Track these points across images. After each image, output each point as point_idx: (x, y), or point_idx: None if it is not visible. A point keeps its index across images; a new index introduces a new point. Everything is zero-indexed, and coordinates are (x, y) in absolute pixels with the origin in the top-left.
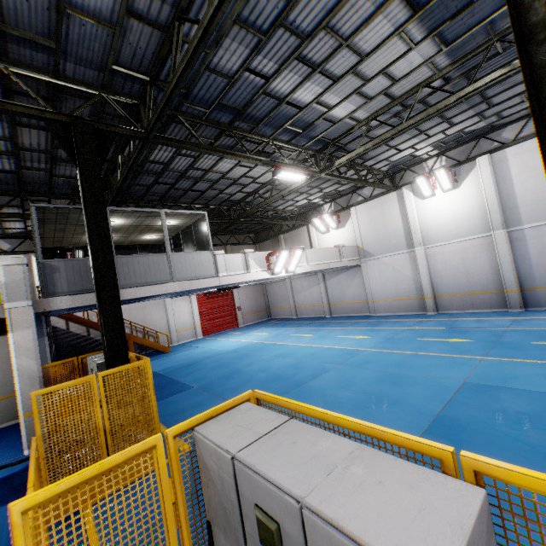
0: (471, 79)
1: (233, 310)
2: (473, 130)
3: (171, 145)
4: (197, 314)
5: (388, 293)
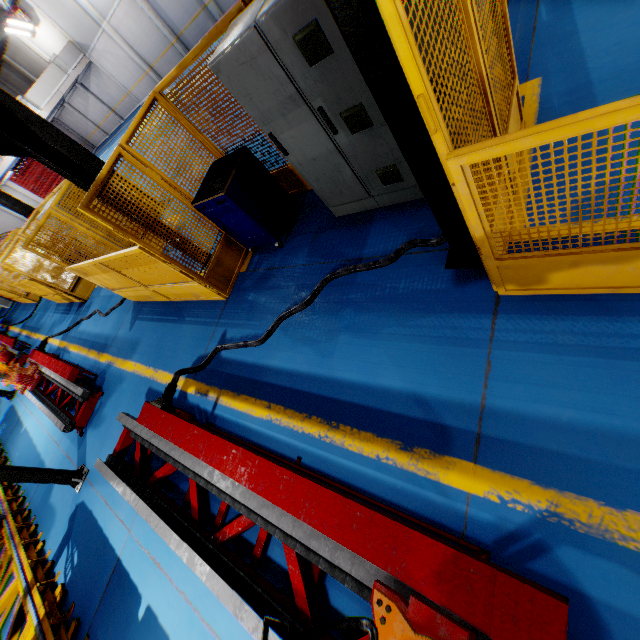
0: None
1: None
2: None
3: None
4: (32, 194)
5: (130, 80)
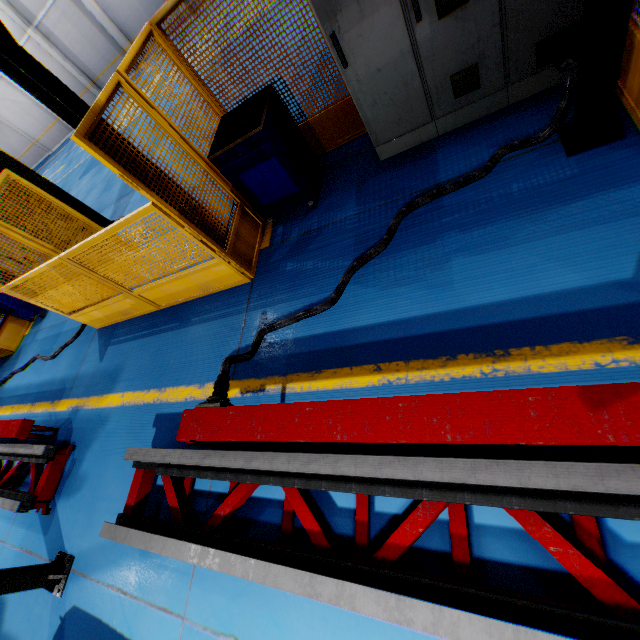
0: None
1: None
2: None
3: None
4: None
5: (37, 128)
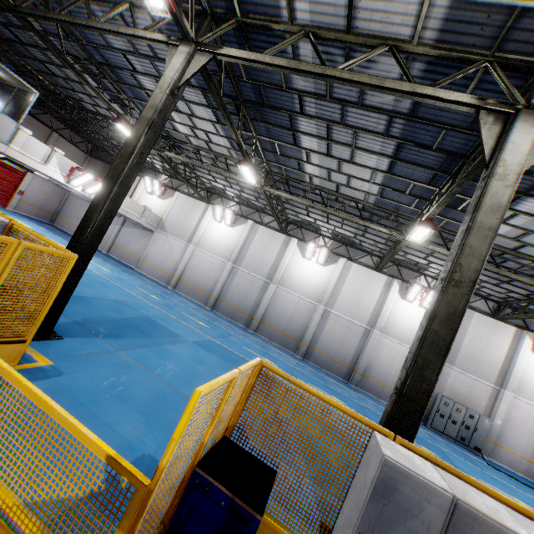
0: (238, 174)
1: (13, 189)
2: (255, 203)
3: (34, 34)
4: None
5: (156, 262)
